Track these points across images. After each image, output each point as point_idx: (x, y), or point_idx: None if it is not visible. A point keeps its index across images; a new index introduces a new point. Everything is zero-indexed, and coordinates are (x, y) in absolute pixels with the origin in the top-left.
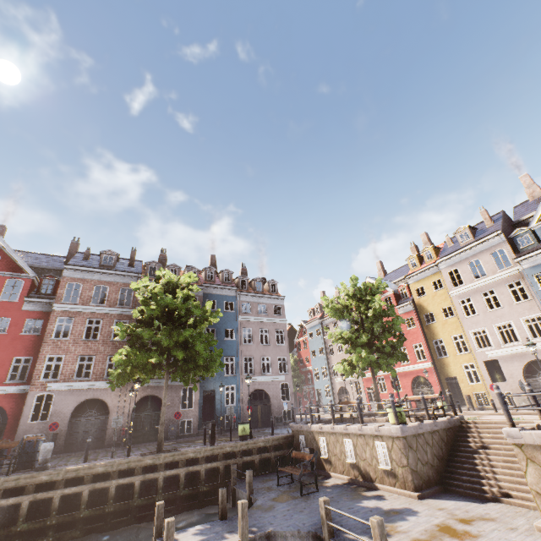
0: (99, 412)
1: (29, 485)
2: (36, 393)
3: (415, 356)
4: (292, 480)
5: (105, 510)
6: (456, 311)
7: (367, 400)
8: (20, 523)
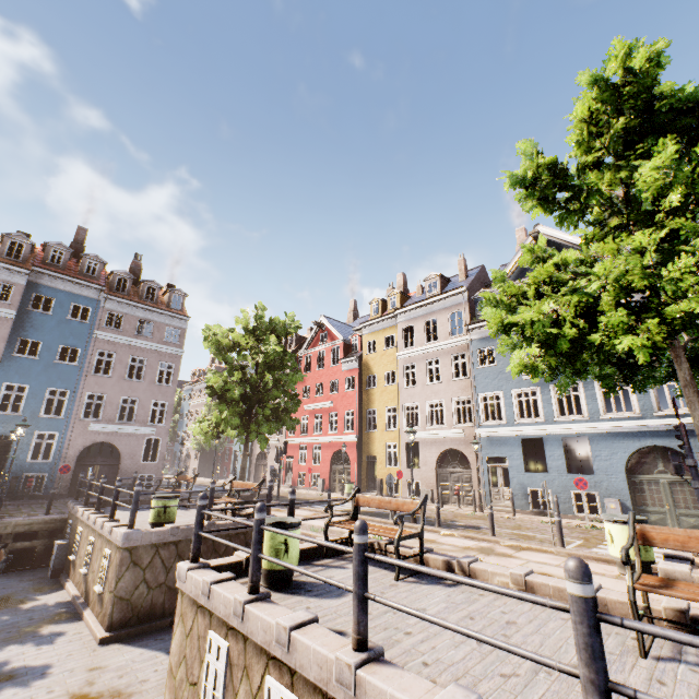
0: None
1: None
2: None
3: (344, 425)
4: None
5: None
6: (399, 378)
7: (284, 471)
8: None
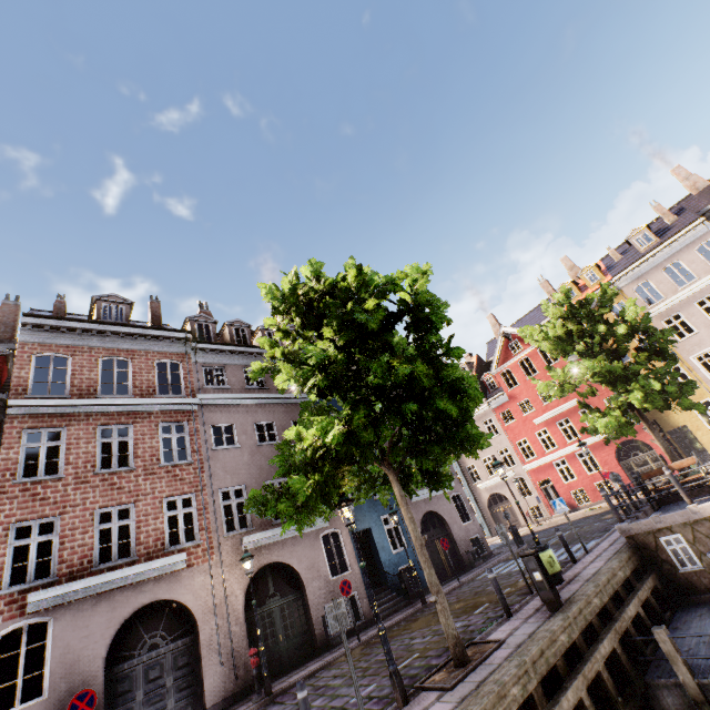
0: (171, 632)
1: None
2: None
3: None
4: None
5: None
6: None
7: (543, 500)
8: None
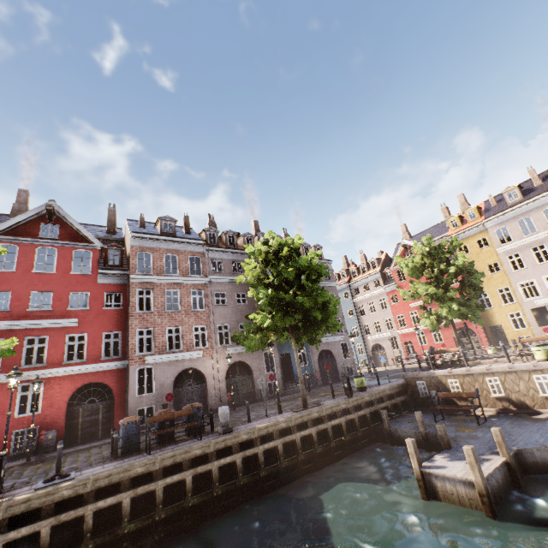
0: (196, 381)
1: (234, 445)
2: (136, 367)
3: None
4: (443, 417)
5: (298, 459)
6: (503, 266)
7: (405, 353)
8: (241, 478)
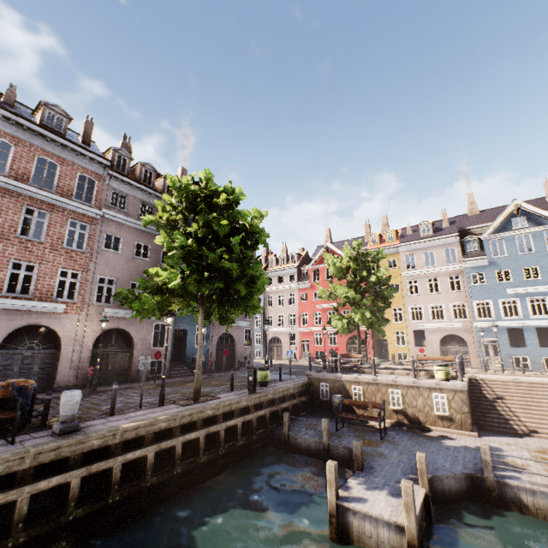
0: (43, 344)
1: (74, 455)
2: None
3: None
4: (343, 425)
5: (173, 473)
6: (402, 289)
7: (300, 350)
8: (71, 510)
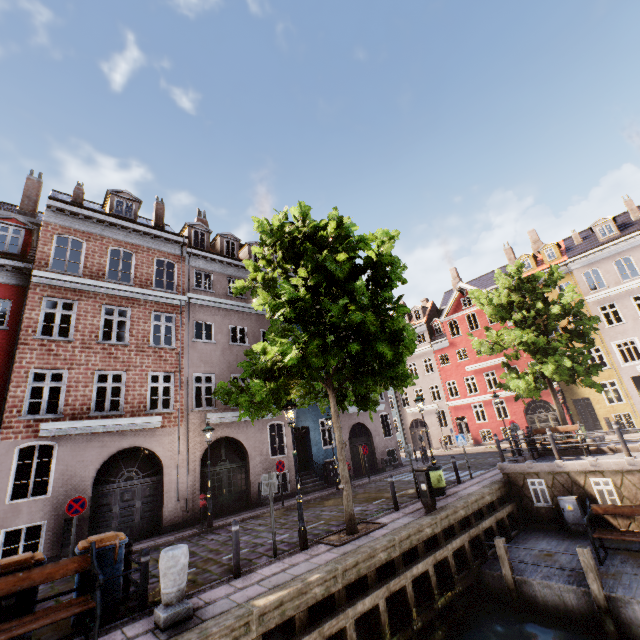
0: (143, 471)
1: None
2: (17, 443)
3: None
4: (606, 551)
5: None
6: None
7: (456, 432)
8: None
